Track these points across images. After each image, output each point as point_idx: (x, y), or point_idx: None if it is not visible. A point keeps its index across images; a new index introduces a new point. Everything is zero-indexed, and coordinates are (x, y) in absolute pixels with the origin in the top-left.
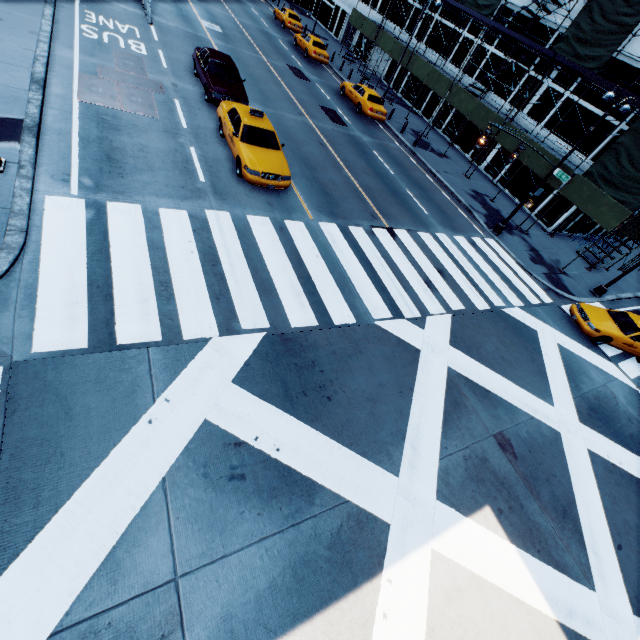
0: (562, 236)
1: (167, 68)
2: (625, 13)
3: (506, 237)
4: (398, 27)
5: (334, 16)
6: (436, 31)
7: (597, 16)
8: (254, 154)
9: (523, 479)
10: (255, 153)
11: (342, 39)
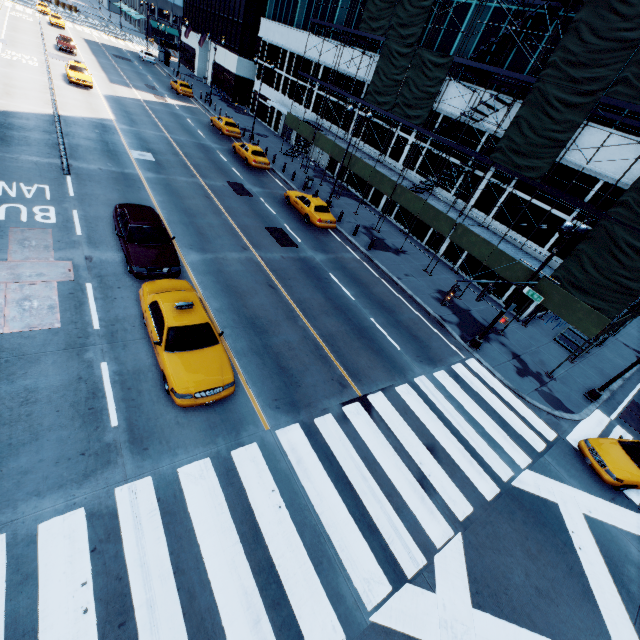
0: (534, 320)
1: (81, 234)
2: (554, 129)
3: (485, 348)
4: (333, 124)
5: (271, 113)
6: (370, 129)
7: (527, 131)
8: (184, 367)
9: None
10: (185, 364)
11: (281, 133)
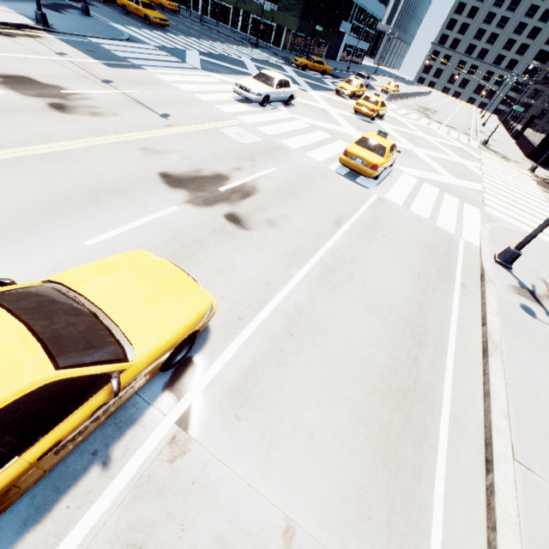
0: (288, 52)
1: None
2: None
3: (261, 50)
4: None
5: None
6: None
7: None
8: (152, 12)
9: None
10: (152, 12)
11: None
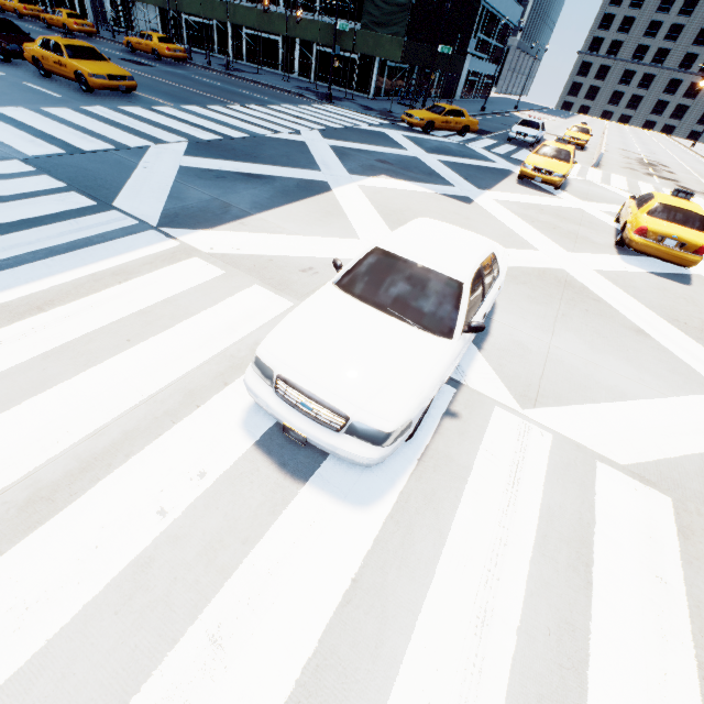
0: (383, 100)
1: None
2: None
3: (339, 103)
4: None
5: None
6: None
7: None
8: (90, 65)
9: (400, 169)
10: (90, 64)
11: (94, 18)
